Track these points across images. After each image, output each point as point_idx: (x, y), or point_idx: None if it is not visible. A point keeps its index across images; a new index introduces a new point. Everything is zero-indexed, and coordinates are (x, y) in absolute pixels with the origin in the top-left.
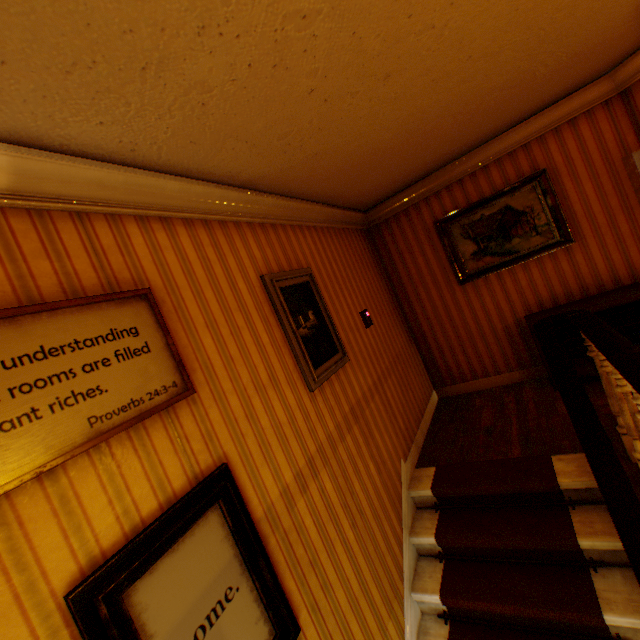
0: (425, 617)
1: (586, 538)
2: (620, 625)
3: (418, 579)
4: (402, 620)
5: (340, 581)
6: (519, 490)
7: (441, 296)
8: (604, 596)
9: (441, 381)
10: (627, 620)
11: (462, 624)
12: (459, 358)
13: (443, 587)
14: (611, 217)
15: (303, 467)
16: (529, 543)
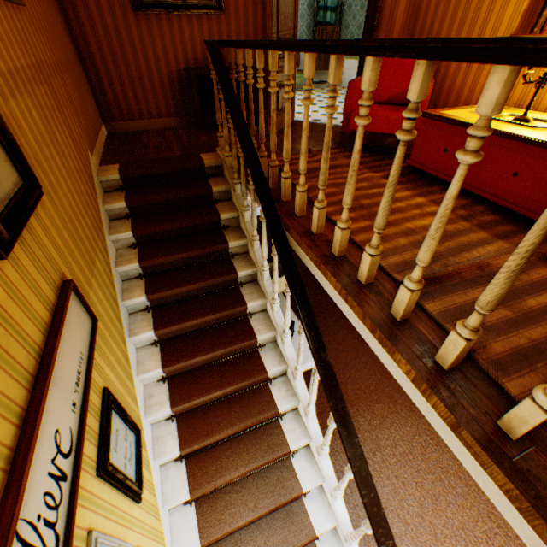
0: (120, 251)
1: (216, 187)
2: (226, 220)
3: (114, 230)
4: (107, 247)
5: (63, 193)
6: (183, 170)
7: (115, 18)
8: (221, 210)
9: (112, 117)
10: (230, 215)
11: (147, 246)
12: (130, 96)
13: (135, 227)
14: (247, 5)
15: (6, 73)
16: (188, 194)
